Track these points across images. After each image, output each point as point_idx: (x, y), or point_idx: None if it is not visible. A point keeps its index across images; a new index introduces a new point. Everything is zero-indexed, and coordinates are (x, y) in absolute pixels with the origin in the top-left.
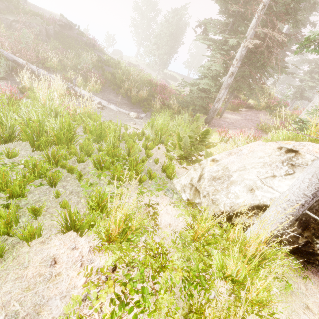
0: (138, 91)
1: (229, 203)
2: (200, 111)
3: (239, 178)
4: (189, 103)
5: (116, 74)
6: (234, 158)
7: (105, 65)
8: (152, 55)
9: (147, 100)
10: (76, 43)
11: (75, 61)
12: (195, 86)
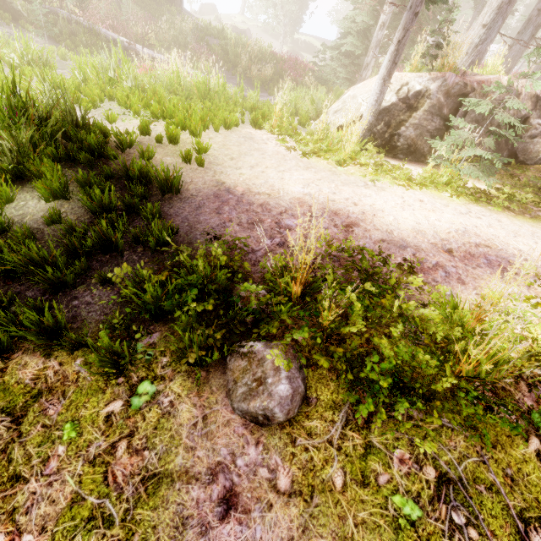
0: (260, 71)
1: (342, 120)
2: (343, 86)
3: (351, 105)
4: (329, 77)
5: (229, 46)
6: (350, 94)
7: (205, 35)
8: (272, 6)
9: (274, 81)
10: (155, 2)
11: (172, 32)
12: (337, 50)
